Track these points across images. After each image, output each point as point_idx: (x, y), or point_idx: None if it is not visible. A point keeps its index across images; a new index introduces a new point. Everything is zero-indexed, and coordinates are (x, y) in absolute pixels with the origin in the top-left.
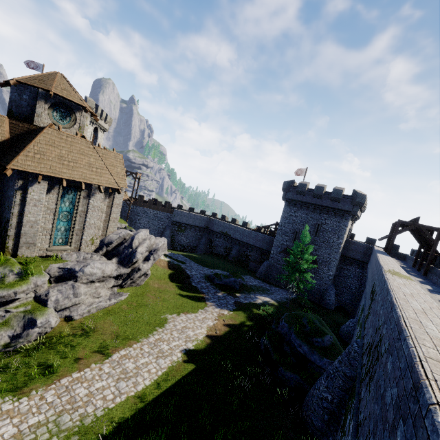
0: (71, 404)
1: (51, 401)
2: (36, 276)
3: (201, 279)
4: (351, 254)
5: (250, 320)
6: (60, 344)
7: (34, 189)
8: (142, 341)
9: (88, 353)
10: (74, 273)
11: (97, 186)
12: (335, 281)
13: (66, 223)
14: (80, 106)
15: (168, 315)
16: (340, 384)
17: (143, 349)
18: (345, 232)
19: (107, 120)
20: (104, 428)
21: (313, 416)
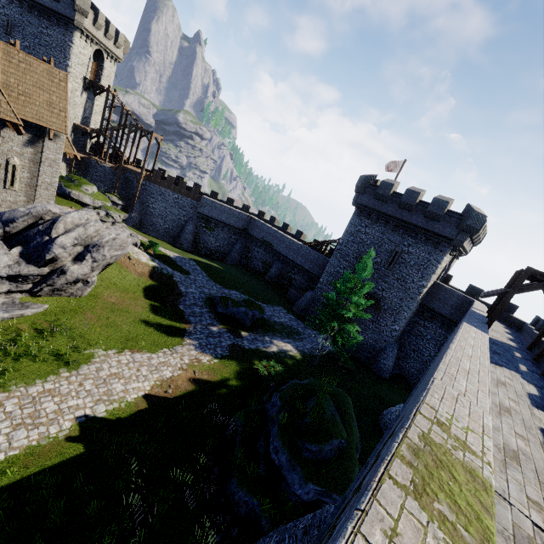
0: None
1: None
2: None
3: (198, 301)
4: (436, 305)
5: (240, 377)
6: None
7: None
8: (14, 390)
9: None
10: None
11: None
12: (401, 339)
13: None
14: None
15: (100, 351)
16: None
17: (3, 406)
18: (435, 271)
19: (119, 42)
20: None
21: None
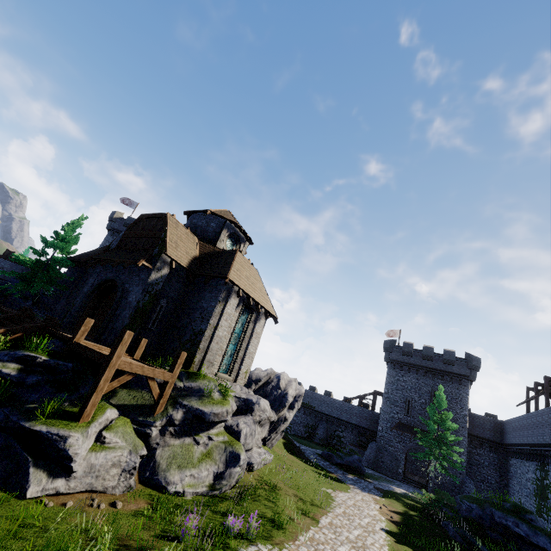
0: None
1: None
2: (230, 399)
3: (316, 456)
4: (478, 431)
5: (410, 509)
6: (260, 497)
7: (230, 303)
8: (331, 511)
9: (293, 512)
10: (251, 404)
11: (263, 311)
12: (466, 472)
13: (233, 346)
14: (247, 239)
15: (326, 489)
16: None
17: (341, 520)
18: (468, 401)
19: None
20: None
21: None
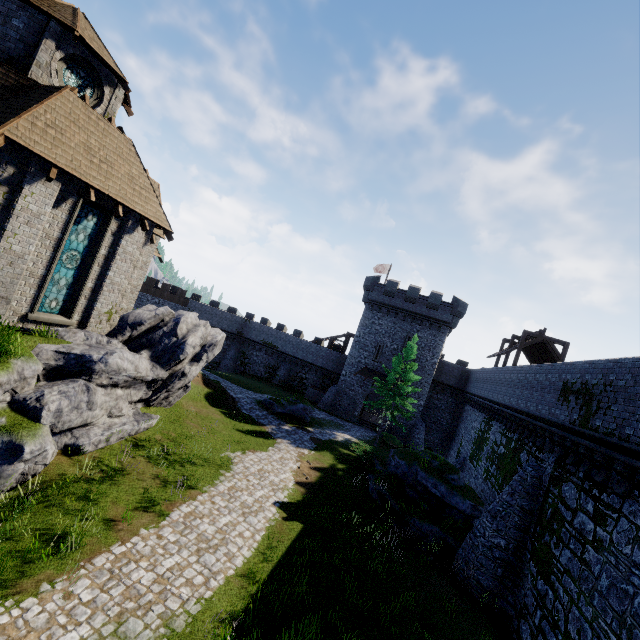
0: (134, 600)
1: (91, 598)
2: (21, 359)
3: (253, 405)
4: (444, 378)
5: (341, 462)
6: (67, 497)
7: (33, 191)
8: (209, 490)
9: (125, 510)
10: (89, 364)
11: (138, 218)
12: (422, 414)
13: (71, 272)
14: (117, 77)
15: (230, 453)
16: (517, 522)
17: (216, 503)
18: (441, 349)
19: None
20: (213, 633)
21: (481, 574)
